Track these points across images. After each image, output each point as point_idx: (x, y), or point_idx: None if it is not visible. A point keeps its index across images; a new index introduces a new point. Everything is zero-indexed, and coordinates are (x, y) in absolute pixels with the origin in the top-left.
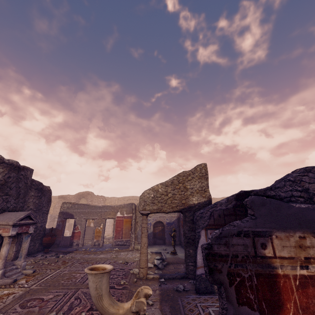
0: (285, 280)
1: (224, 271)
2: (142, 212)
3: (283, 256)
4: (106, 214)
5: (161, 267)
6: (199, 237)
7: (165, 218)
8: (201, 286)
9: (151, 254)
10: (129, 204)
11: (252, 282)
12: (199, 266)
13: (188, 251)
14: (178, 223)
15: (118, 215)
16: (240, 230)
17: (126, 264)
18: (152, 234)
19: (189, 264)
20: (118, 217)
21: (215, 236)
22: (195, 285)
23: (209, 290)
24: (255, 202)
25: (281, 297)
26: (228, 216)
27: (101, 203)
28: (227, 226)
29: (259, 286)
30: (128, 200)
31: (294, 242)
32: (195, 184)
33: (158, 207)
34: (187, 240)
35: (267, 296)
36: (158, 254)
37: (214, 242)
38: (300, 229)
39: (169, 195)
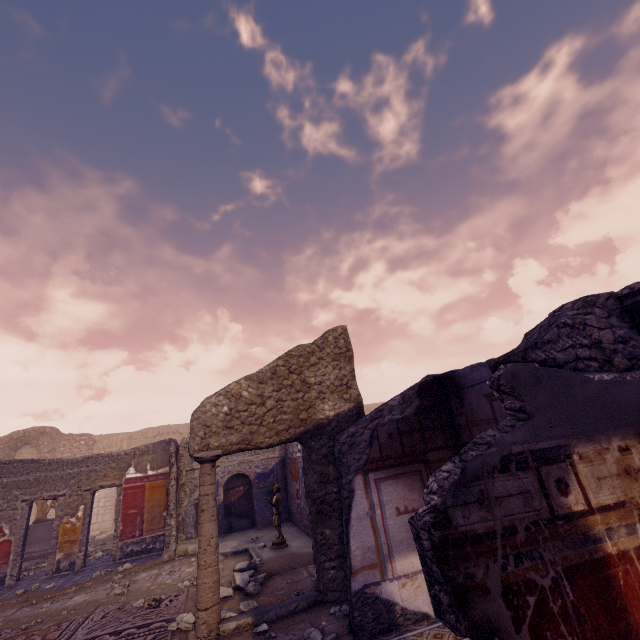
0: (626, 567)
1: (494, 587)
2: (201, 455)
3: (605, 503)
4: (93, 478)
5: (255, 590)
6: (350, 496)
7: (253, 464)
8: (366, 620)
9: (224, 558)
10: (160, 445)
11: (563, 599)
12: (356, 568)
13: (322, 533)
14: (283, 471)
15: (130, 476)
16: (507, 454)
17: (157, 607)
18: (222, 507)
19: (326, 566)
20: (130, 480)
21: (452, 480)
22: (351, 621)
23: (385, 623)
24: (521, 377)
25: (630, 619)
26: (407, 435)
27: (82, 453)
28: (471, 449)
29: (581, 605)
30: (157, 436)
31: (614, 463)
32: (326, 374)
33: (243, 436)
34: (317, 508)
35: (603, 629)
36: (242, 556)
37: (452, 501)
38: (616, 429)
39: (267, 404)
